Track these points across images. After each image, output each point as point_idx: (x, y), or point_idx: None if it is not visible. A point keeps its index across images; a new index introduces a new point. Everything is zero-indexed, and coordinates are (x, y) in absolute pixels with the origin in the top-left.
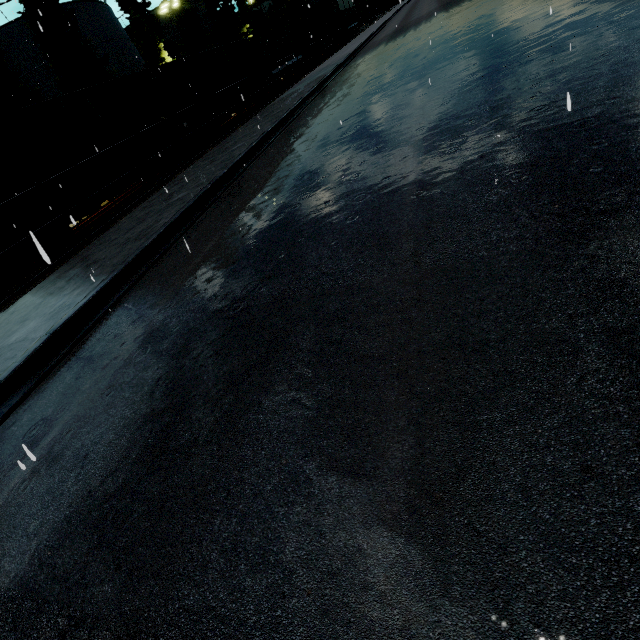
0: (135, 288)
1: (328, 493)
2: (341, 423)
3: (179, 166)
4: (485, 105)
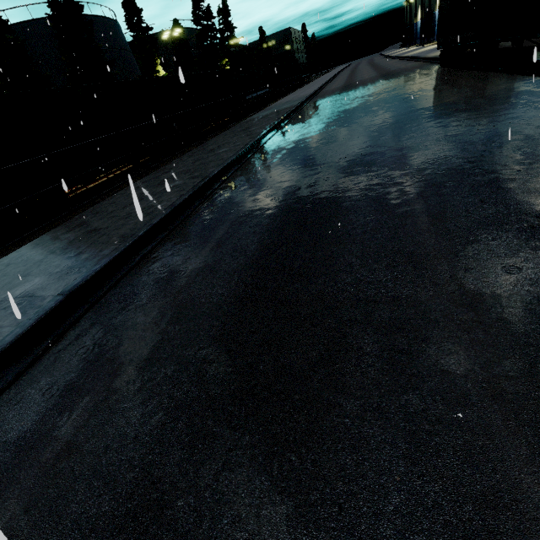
0: (146, 261)
1: (470, 524)
2: (450, 442)
3: (164, 157)
4: (463, 159)
